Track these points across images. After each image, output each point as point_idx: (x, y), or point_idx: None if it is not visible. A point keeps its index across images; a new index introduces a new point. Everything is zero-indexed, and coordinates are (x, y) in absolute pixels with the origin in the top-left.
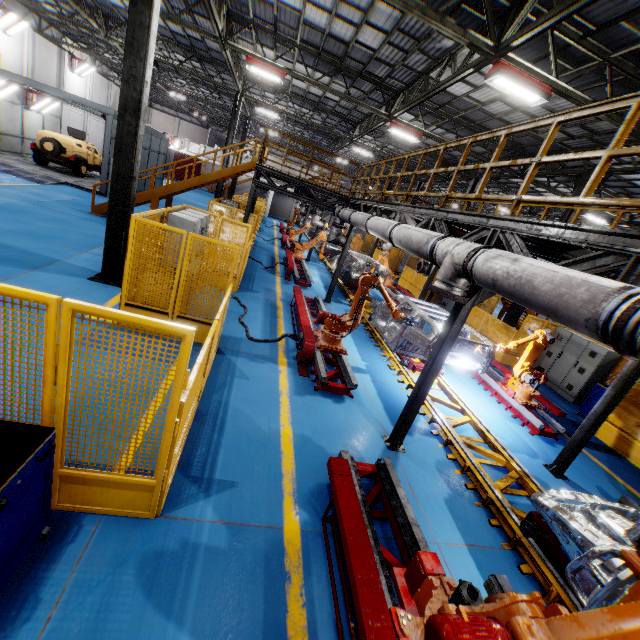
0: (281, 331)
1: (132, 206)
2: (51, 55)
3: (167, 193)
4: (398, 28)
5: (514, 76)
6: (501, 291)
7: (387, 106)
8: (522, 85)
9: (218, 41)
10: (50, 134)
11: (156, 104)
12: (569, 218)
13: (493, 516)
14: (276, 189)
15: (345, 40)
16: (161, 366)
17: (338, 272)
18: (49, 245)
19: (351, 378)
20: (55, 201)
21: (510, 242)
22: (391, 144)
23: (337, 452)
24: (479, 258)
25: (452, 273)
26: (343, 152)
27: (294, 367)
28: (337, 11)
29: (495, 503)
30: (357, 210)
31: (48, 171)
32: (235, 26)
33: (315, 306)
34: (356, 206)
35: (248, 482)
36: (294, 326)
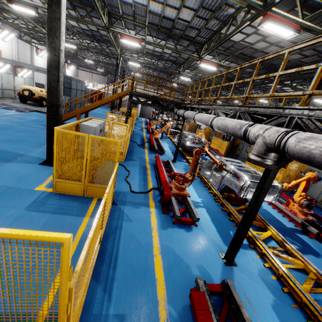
0: (150, 184)
1: (60, 121)
2: (26, 49)
3: (84, 111)
4: (202, 7)
5: (277, 21)
6: (317, 166)
7: (197, 52)
8: (282, 26)
9: (104, 28)
10: (26, 87)
11: (80, 67)
12: (309, 102)
13: (308, 316)
14: (141, 103)
15: (172, 19)
16: (77, 219)
17: (179, 145)
18: (20, 146)
19: (195, 214)
20: (28, 121)
21: (307, 125)
22: (200, 73)
23: (193, 273)
24: (290, 139)
25: (265, 149)
26: (175, 80)
27: (159, 208)
28: (166, 2)
29: (309, 307)
30: (187, 110)
31: (26, 105)
32: (113, 20)
33: (168, 165)
34: (186, 108)
35: (134, 312)
36: (157, 179)
